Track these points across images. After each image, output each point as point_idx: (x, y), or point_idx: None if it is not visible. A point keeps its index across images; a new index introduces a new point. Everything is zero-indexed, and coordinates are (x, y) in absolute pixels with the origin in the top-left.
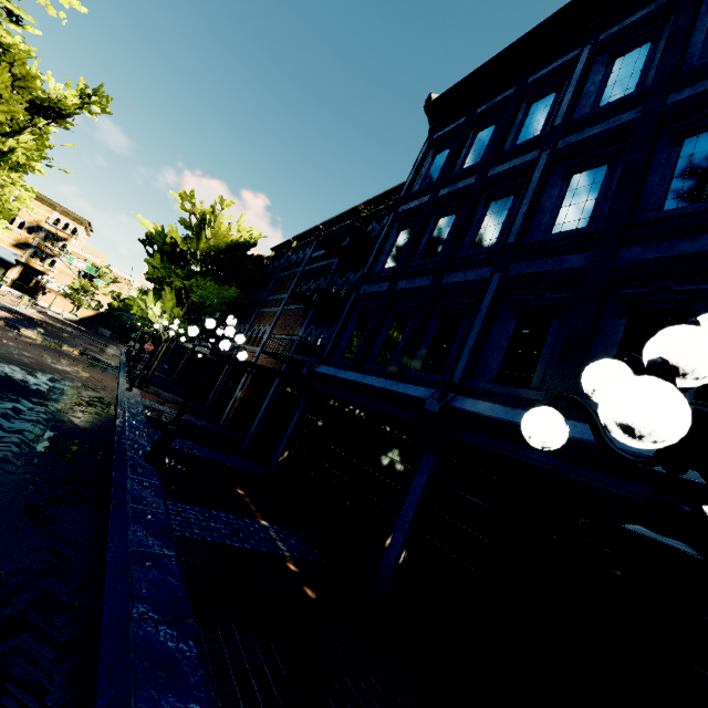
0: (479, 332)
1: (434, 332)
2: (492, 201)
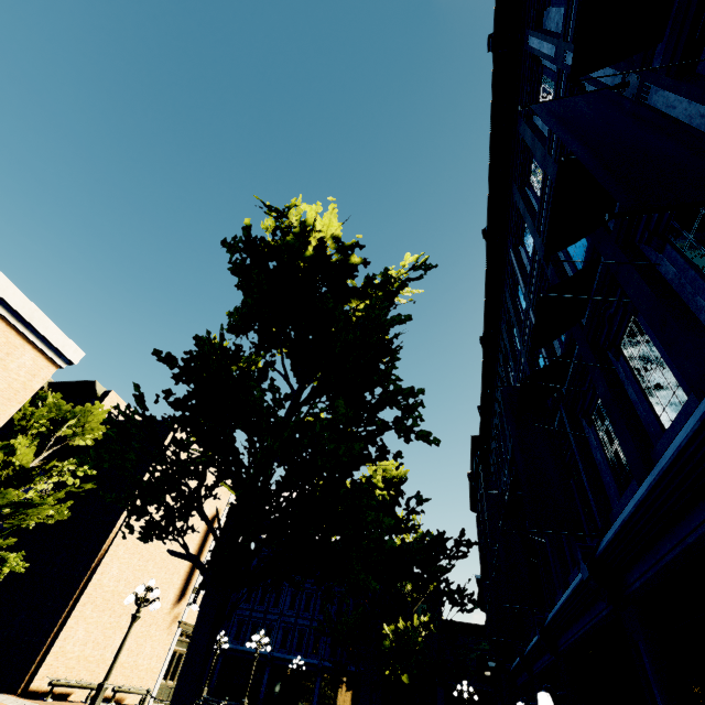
0: (277, 635)
1: (265, 632)
2: (277, 591)
